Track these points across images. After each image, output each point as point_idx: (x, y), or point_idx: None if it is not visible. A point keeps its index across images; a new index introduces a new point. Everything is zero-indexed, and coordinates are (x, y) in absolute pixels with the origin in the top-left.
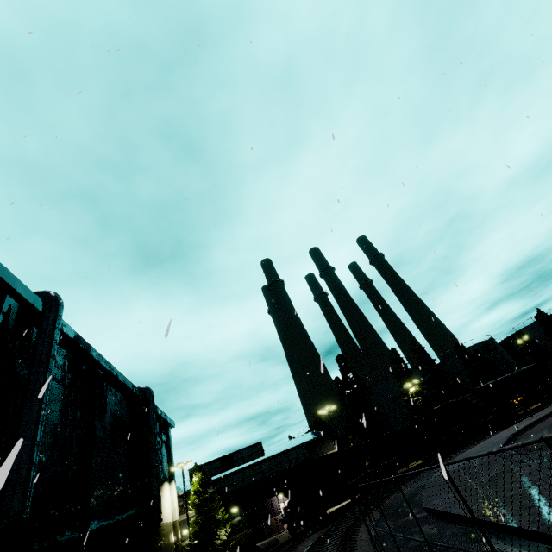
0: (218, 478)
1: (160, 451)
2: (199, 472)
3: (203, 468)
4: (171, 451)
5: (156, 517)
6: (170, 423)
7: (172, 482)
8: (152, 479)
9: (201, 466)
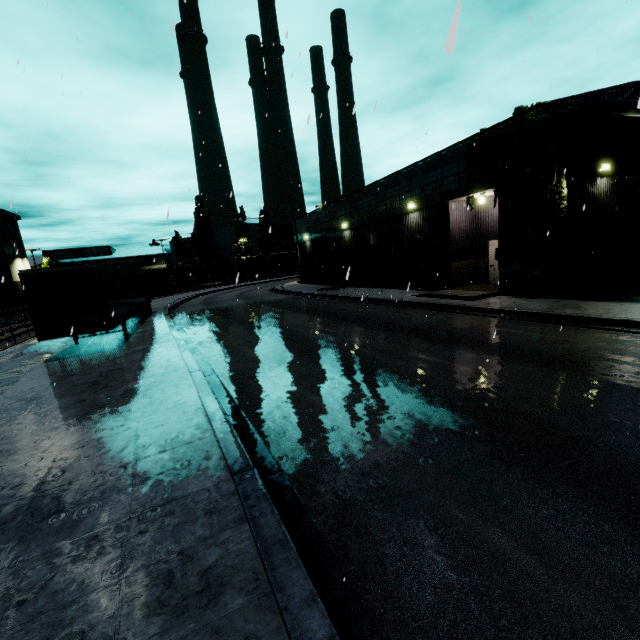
0: (68, 262)
1: (9, 238)
2: (49, 257)
3: (52, 256)
4: (20, 238)
5: (9, 280)
6: (15, 218)
7: (24, 259)
8: (1, 260)
9: (49, 254)
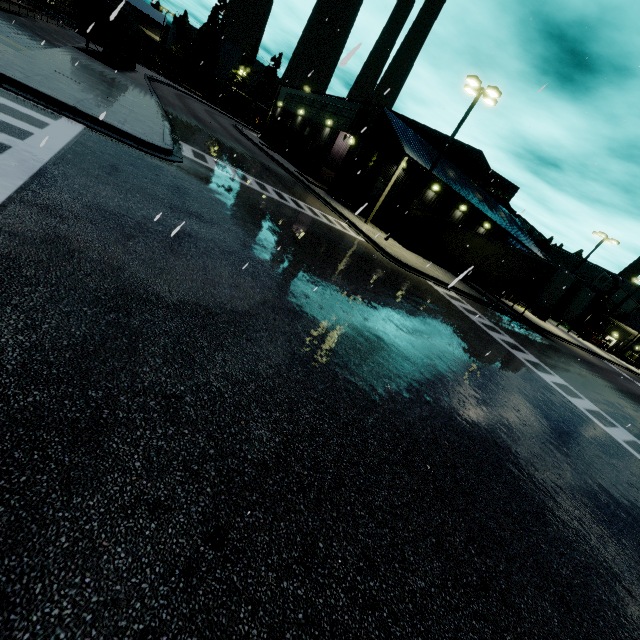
0: None
1: None
2: None
3: None
4: None
5: None
6: None
7: None
8: None
9: None
